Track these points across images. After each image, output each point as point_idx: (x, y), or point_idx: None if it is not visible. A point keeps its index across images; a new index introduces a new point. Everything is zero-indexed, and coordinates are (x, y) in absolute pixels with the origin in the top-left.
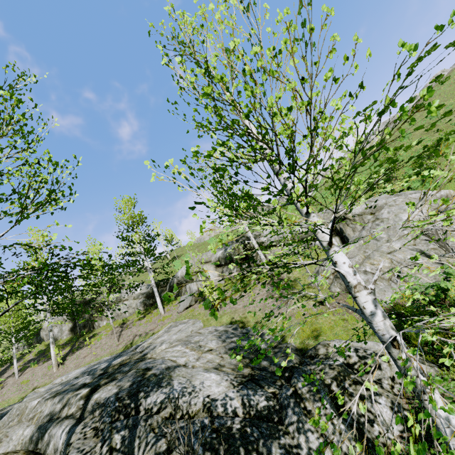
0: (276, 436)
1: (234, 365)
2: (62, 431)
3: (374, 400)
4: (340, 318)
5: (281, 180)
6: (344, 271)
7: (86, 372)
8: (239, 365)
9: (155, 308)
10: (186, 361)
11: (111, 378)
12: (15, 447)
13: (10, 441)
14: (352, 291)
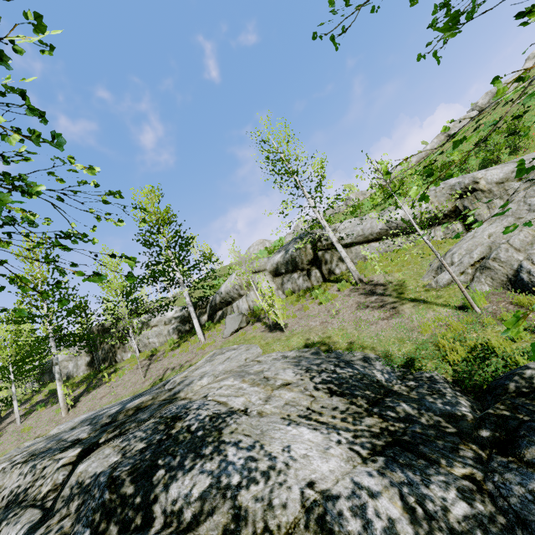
0: None
1: (342, 411)
2: None
3: None
4: None
5: None
6: None
7: (88, 419)
8: None
9: (192, 335)
10: (246, 403)
11: (119, 431)
12: None
13: None
14: None
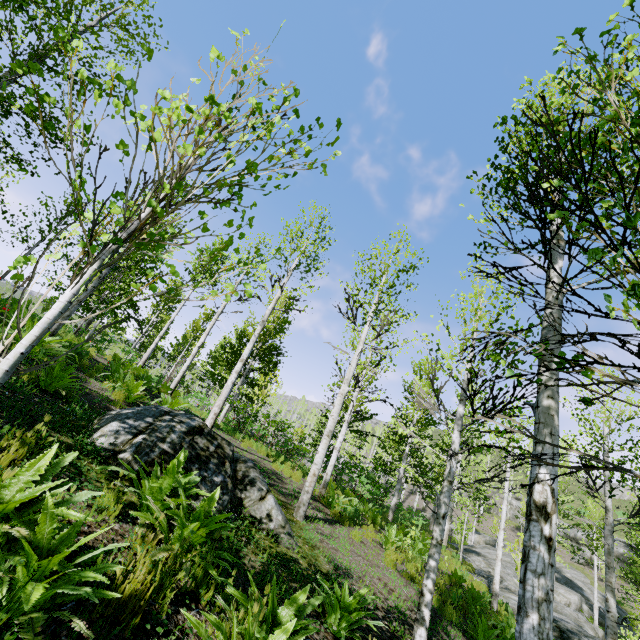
0: None
1: None
2: None
3: None
4: None
5: None
6: None
7: None
8: None
9: None
10: (585, 590)
11: None
12: None
13: None
14: None
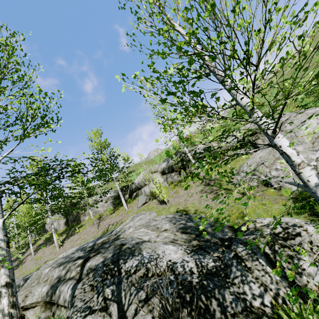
0: (226, 286)
1: (185, 239)
2: (68, 288)
3: (299, 258)
4: (260, 203)
5: (226, 86)
6: (289, 153)
7: (79, 249)
8: (203, 233)
9: (121, 206)
10: (149, 238)
11: (97, 252)
12: (37, 299)
13: (33, 295)
14: (296, 168)
